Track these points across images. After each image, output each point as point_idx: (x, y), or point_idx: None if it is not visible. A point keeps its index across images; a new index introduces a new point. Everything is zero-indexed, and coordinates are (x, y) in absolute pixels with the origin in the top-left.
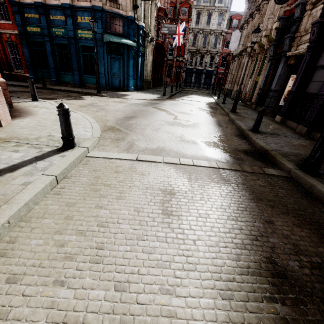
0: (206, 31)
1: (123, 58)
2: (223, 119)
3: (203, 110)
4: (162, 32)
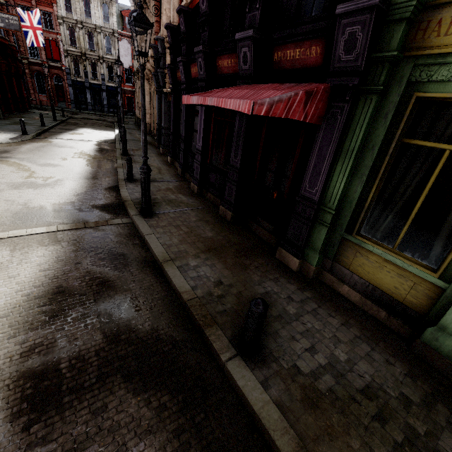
0: (88, 25)
1: None
2: (107, 167)
3: (85, 156)
4: None
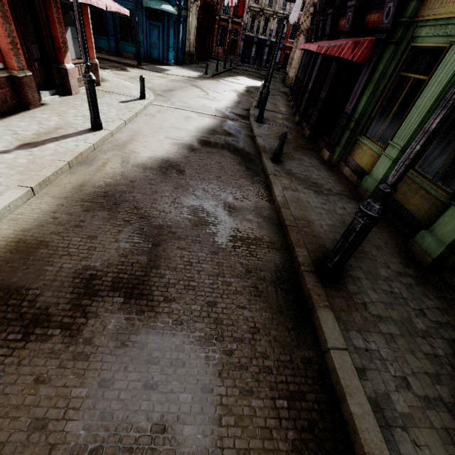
0: None
1: (163, 26)
2: (247, 100)
3: (236, 92)
4: None
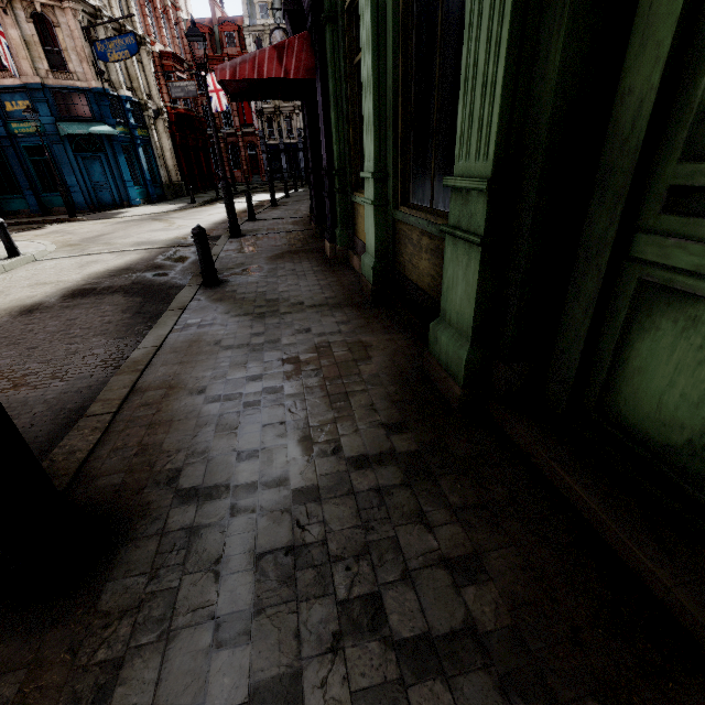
0: None
1: (106, 156)
2: (245, 216)
3: None
4: (174, 96)
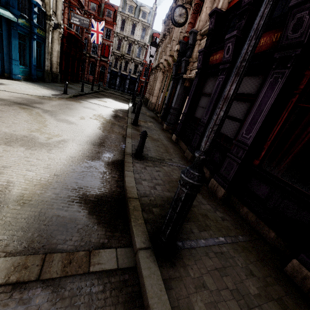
0: (130, 39)
1: (0, 34)
2: (116, 133)
3: (101, 118)
4: (72, 21)
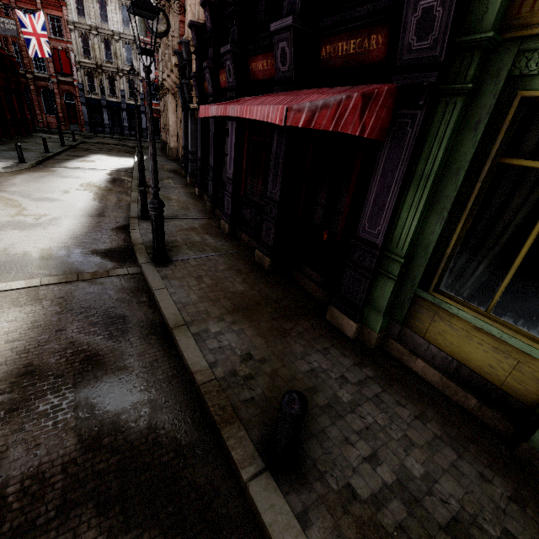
0: (104, 32)
1: None
2: (118, 201)
3: (92, 188)
4: None
